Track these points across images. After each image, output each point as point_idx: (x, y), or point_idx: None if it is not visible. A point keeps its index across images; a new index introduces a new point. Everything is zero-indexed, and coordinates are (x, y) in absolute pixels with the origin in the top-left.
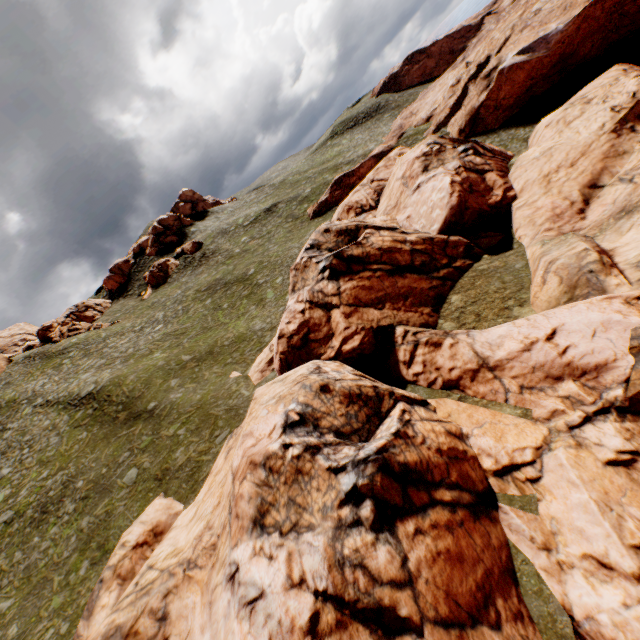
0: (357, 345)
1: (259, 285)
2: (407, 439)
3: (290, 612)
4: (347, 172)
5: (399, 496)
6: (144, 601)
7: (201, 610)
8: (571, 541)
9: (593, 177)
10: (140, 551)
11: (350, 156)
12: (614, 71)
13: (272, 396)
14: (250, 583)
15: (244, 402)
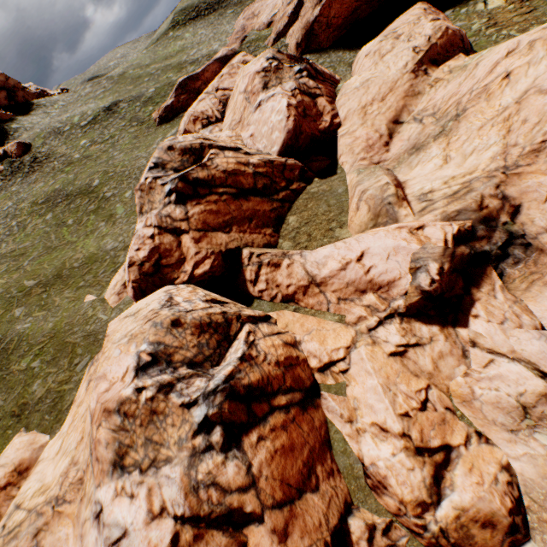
0: (208, 269)
1: (107, 199)
2: (251, 360)
3: (152, 542)
4: (191, 75)
5: (245, 414)
6: (13, 545)
7: (74, 542)
8: (365, 414)
9: (397, 113)
10: (4, 494)
11: (194, 54)
12: (418, 9)
13: (124, 334)
14: (113, 524)
15: (103, 327)
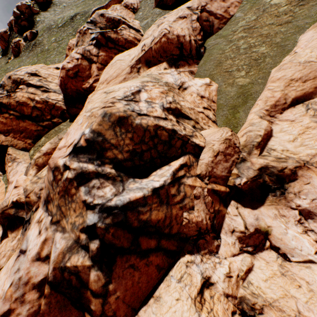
0: None
1: None
2: None
3: None
4: (99, 7)
5: None
6: None
7: None
8: None
9: None
10: None
11: None
12: None
13: None
14: None
15: None
